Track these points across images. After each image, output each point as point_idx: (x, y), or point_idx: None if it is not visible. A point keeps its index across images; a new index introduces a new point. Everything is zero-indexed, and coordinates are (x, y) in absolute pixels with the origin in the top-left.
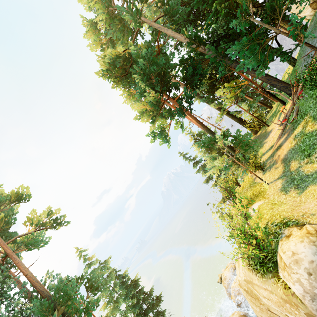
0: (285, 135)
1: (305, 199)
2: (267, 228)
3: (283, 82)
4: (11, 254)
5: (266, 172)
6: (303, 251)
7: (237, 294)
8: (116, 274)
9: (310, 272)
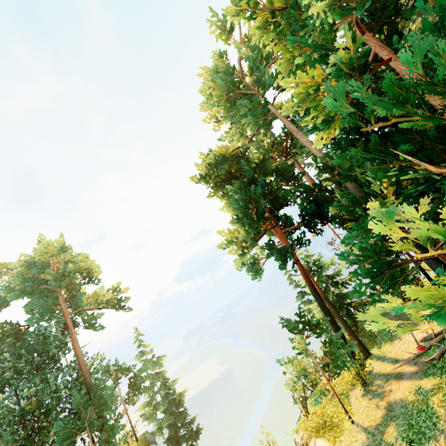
0: (413, 367)
1: None
2: None
3: None
4: (71, 328)
5: (366, 397)
6: None
7: None
8: (163, 382)
9: None
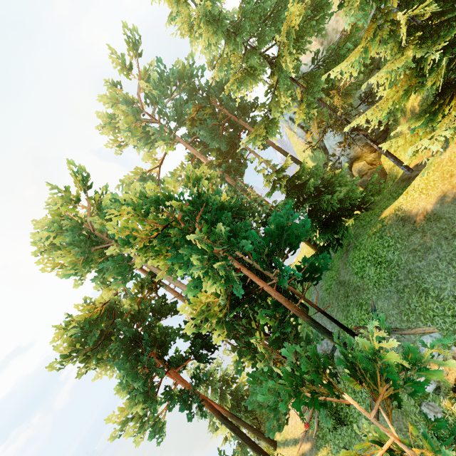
0: (308, 444)
1: None
2: None
3: None
4: None
5: None
6: None
7: None
8: None
9: None
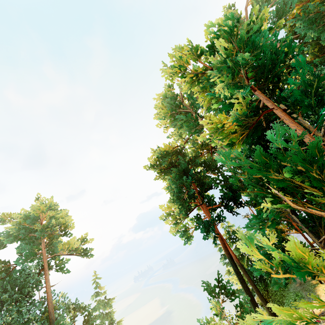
0: None
1: None
2: None
3: None
4: (46, 269)
5: None
6: None
7: None
8: (110, 322)
9: None
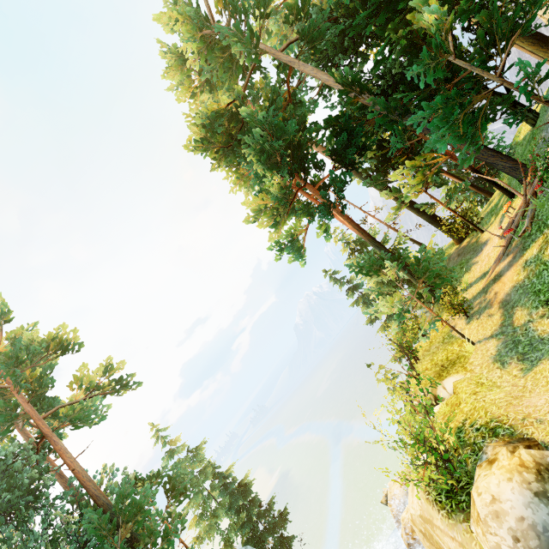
0: (508, 258)
1: (532, 385)
2: (462, 431)
3: (510, 160)
4: (50, 436)
5: (473, 320)
6: (510, 498)
7: (409, 532)
8: (214, 472)
9: (518, 536)
